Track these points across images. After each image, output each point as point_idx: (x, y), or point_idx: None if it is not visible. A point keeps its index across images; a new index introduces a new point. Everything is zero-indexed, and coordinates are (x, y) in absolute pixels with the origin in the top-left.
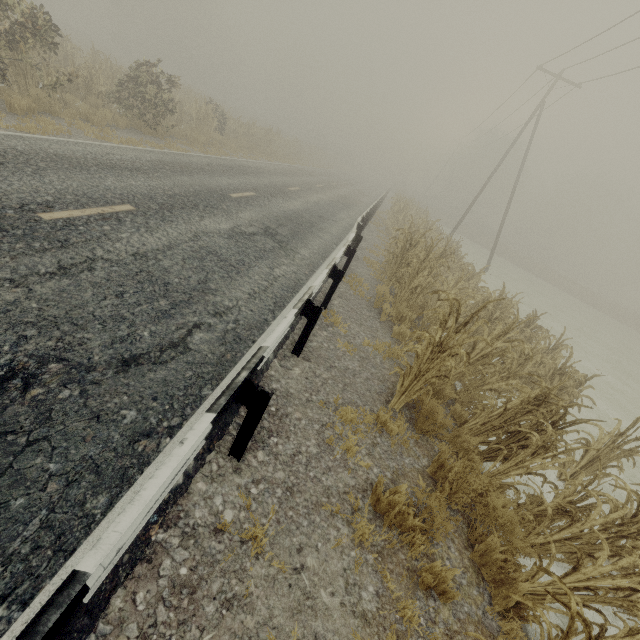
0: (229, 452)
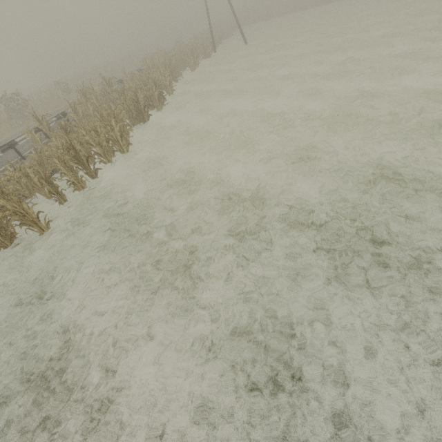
0: None
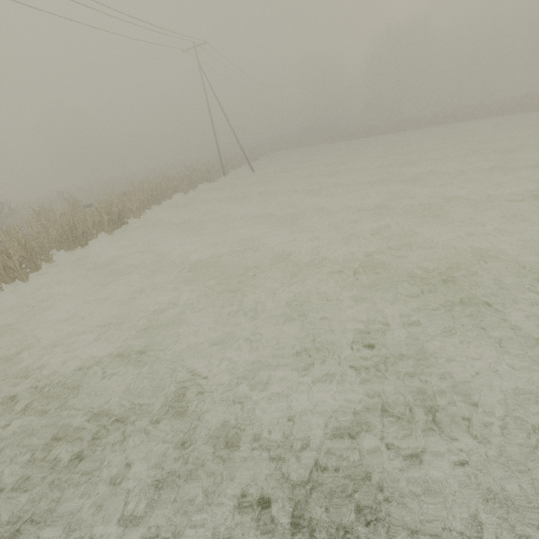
0: None
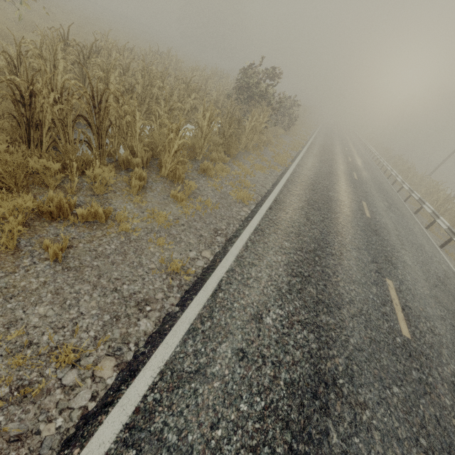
0: None
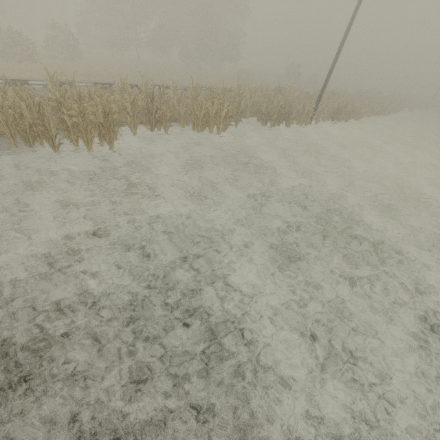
0: None
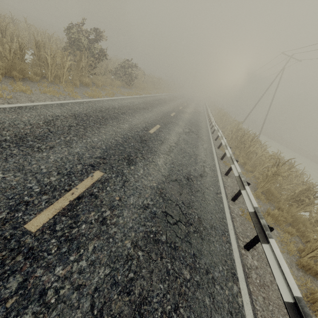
0: (232, 199)
